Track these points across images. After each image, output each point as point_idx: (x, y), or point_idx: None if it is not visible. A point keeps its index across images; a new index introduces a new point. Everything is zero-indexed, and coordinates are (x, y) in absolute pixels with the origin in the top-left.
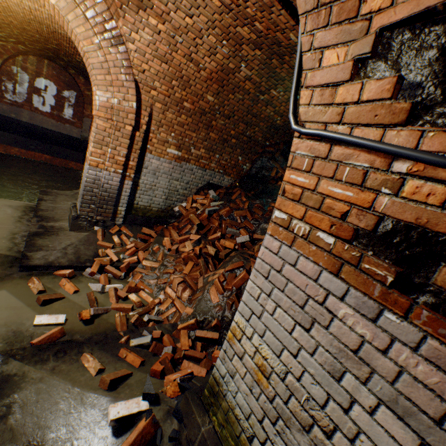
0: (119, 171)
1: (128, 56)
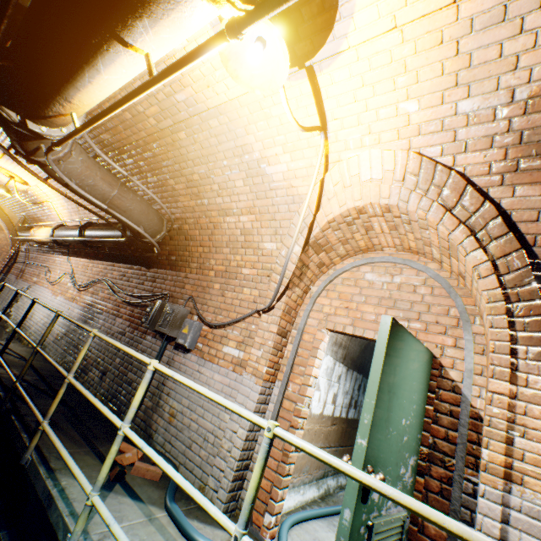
0: None
1: None
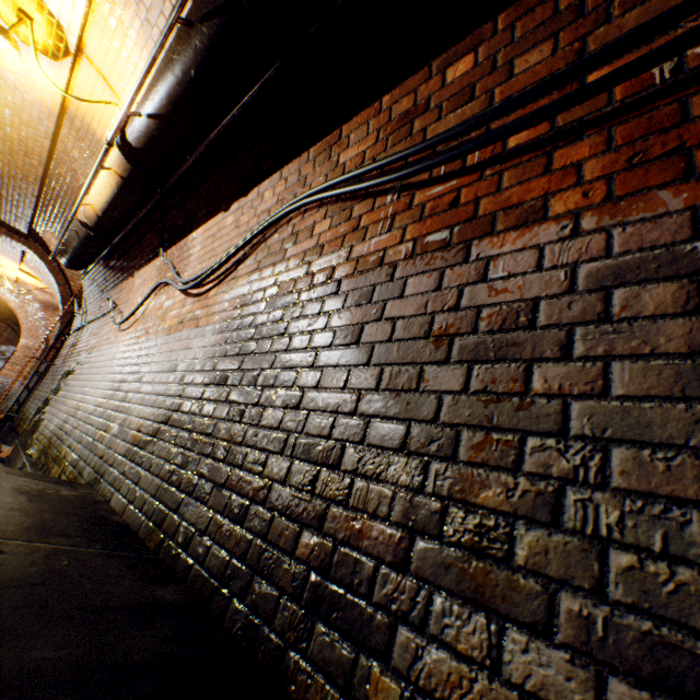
0: (21, 379)
1: (47, 325)
